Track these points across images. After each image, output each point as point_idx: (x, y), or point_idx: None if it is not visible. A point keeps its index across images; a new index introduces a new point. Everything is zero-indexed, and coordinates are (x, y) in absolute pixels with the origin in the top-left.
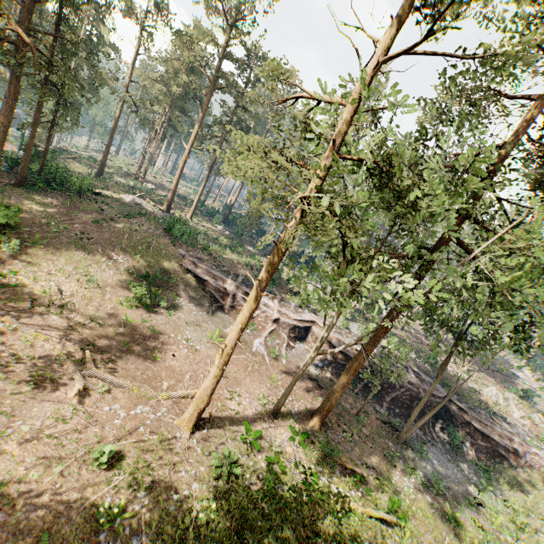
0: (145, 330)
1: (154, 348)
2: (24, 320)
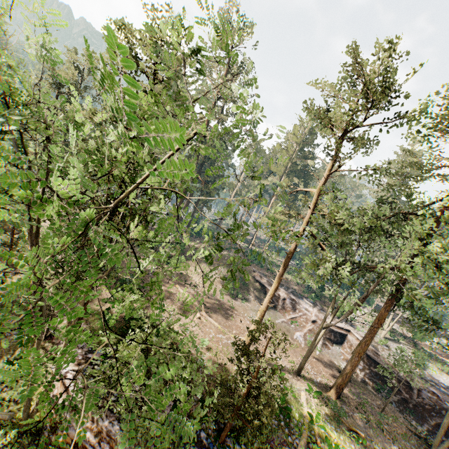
0: (228, 306)
1: (231, 315)
2: (182, 287)
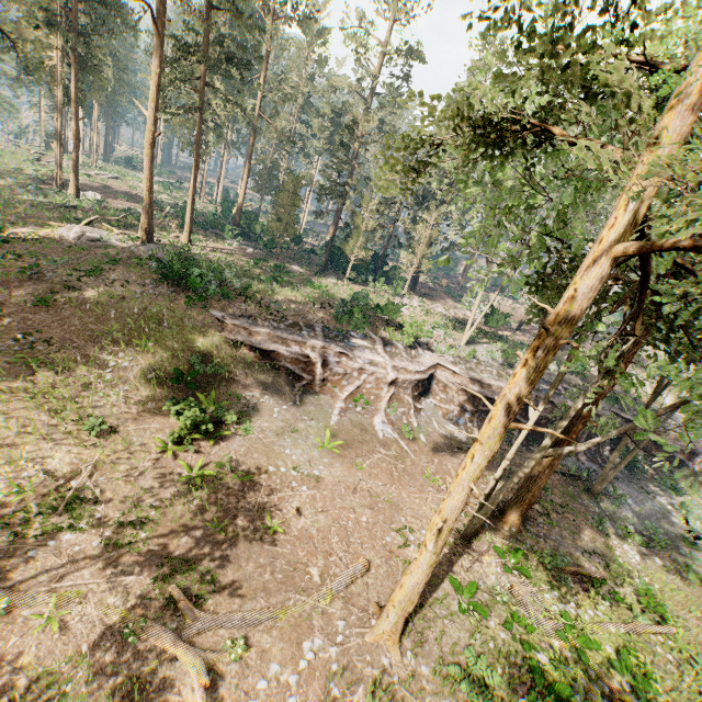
0: (229, 480)
1: (261, 510)
2: (12, 575)
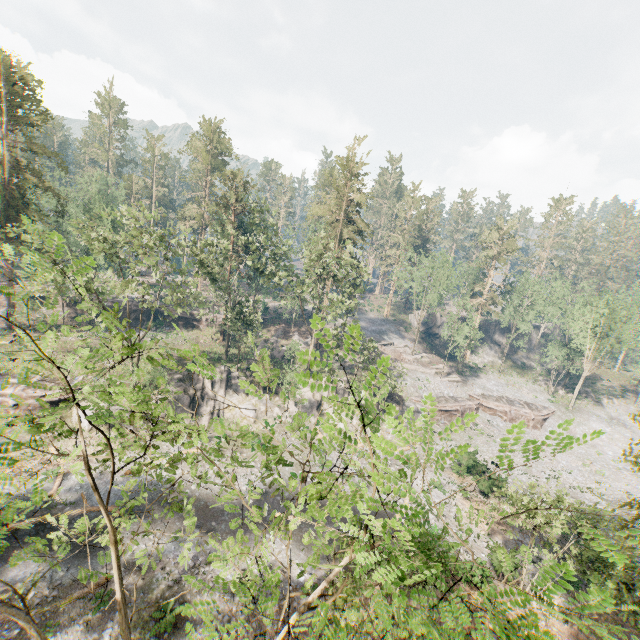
0: None
1: None
2: None
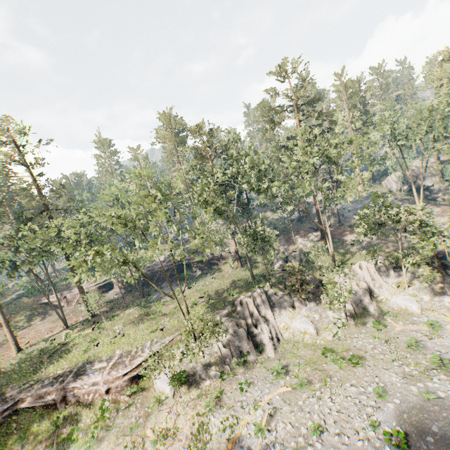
0: None
1: None
2: None
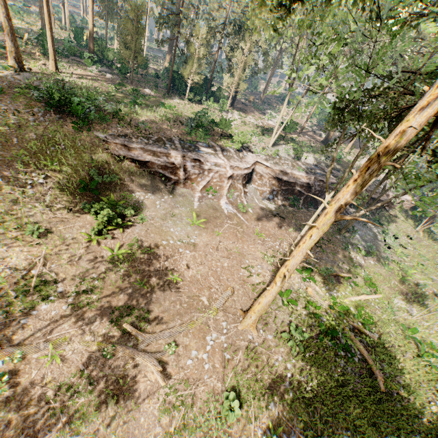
0: (139, 253)
1: (164, 269)
2: (15, 337)
